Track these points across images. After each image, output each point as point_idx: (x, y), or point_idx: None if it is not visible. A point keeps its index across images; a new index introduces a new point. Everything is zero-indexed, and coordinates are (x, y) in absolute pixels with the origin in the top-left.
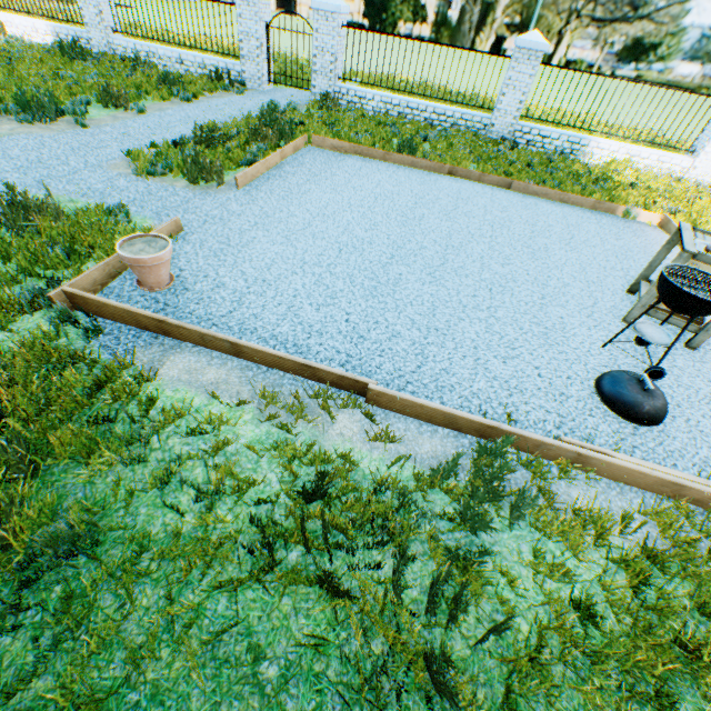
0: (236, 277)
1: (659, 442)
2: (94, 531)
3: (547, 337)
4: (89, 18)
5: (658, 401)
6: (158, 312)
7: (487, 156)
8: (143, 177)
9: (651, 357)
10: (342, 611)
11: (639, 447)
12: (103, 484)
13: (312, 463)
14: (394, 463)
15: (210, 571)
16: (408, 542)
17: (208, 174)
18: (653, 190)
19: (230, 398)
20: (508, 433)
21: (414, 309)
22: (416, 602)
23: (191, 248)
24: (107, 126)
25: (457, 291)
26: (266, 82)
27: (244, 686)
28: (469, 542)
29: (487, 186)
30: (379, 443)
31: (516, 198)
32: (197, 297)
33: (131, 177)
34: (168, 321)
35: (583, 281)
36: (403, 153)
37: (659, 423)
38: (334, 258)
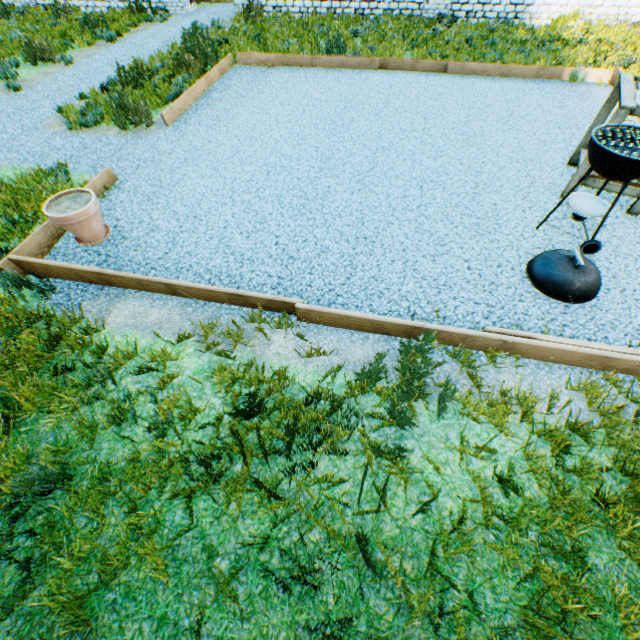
0: (168, 218)
1: (590, 318)
2: (66, 468)
3: (478, 227)
4: None
5: (589, 277)
6: (101, 265)
7: (422, 39)
8: (77, 131)
9: (589, 230)
10: (283, 509)
11: (569, 325)
12: (70, 428)
13: (251, 384)
14: (328, 374)
15: (166, 489)
16: (342, 443)
17: (136, 117)
18: (605, 42)
19: (173, 335)
20: (427, 333)
21: (343, 221)
22: (349, 495)
23: (126, 196)
24: (38, 84)
25: (386, 195)
26: (187, 3)
27: (202, 578)
28: (399, 436)
29: (421, 74)
30: (313, 357)
31: (451, 81)
32: (134, 244)
33: (66, 134)
34: (105, 273)
35: (521, 161)
36: (332, 54)
37: (592, 298)
38: (263, 182)
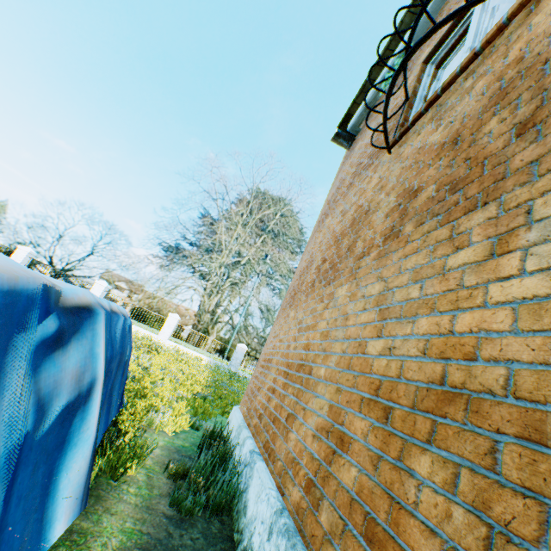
0: None
1: None
2: None
3: None
4: (234, 362)
5: None
6: None
7: None
8: None
9: None
10: None
11: None
12: None
13: None
14: None
15: None
16: None
17: None
18: None
19: None
20: None
21: None
22: None
23: None
24: None
25: None
26: None
27: None
28: None
29: None
30: None
31: None
32: None
33: None
34: None
35: None
36: None
37: None
38: None
